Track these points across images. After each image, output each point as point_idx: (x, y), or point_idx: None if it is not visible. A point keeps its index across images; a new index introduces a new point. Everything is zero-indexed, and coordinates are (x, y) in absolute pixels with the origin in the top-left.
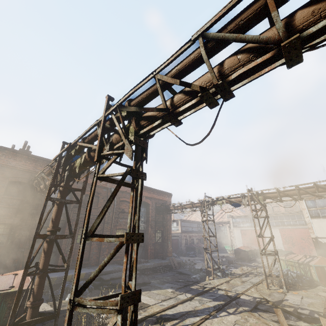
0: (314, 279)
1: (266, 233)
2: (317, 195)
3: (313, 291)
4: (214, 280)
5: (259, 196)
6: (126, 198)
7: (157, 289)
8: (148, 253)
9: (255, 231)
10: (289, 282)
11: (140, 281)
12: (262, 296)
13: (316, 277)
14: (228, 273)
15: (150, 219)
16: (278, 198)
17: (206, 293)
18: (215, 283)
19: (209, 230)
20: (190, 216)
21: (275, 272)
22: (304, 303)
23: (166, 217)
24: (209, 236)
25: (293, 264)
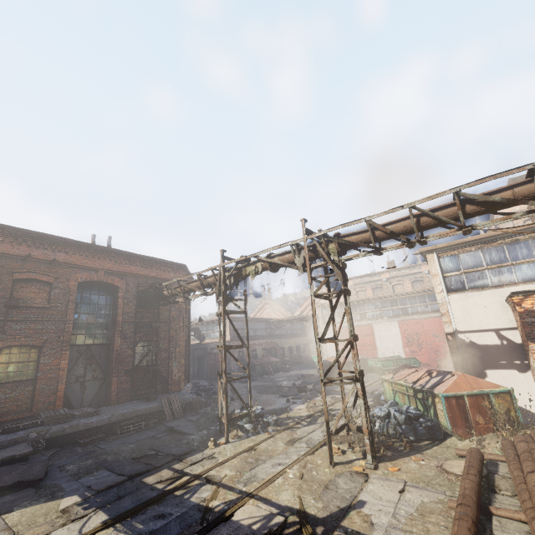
0: (441, 425)
1: (377, 329)
2: (460, 225)
3: (435, 454)
4: (228, 445)
5: (329, 244)
6: (36, 273)
7: (41, 499)
8: (113, 393)
9: (315, 327)
10: (389, 434)
11: (8, 480)
12: (298, 501)
13: (446, 421)
14: (271, 423)
15: (118, 319)
16: (403, 270)
17: (158, 503)
18: (224, 454)
19: (288, 332)
20: (261, 311)
21: (374, 405)
22: (401, 517)
23: (169, 313)
24: (224, 346)
25: (404, 391)
